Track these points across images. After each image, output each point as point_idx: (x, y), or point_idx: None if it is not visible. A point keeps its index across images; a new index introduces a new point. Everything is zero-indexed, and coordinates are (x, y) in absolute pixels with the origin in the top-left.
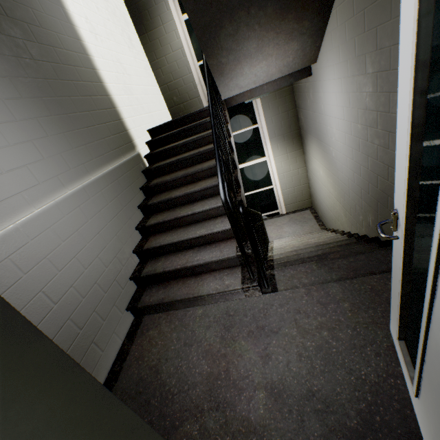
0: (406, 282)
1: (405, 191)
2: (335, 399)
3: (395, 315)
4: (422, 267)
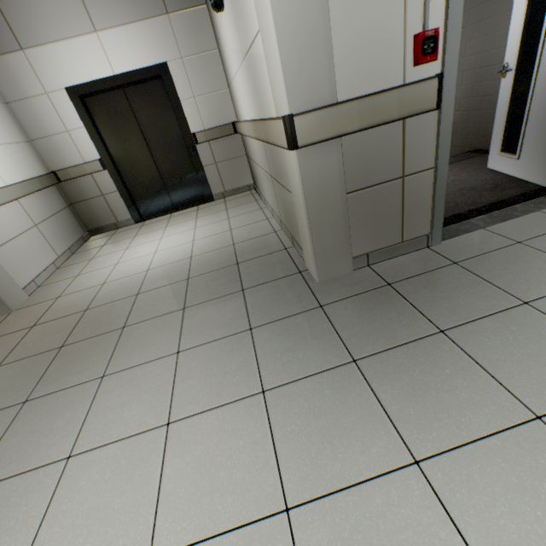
0: (511, 101)
1: (520, 38)
2: (475, 186)
3: (496, 142)
4: (525, 76)
